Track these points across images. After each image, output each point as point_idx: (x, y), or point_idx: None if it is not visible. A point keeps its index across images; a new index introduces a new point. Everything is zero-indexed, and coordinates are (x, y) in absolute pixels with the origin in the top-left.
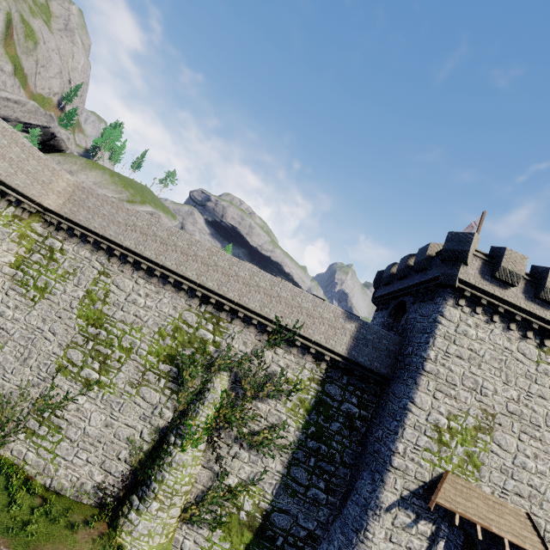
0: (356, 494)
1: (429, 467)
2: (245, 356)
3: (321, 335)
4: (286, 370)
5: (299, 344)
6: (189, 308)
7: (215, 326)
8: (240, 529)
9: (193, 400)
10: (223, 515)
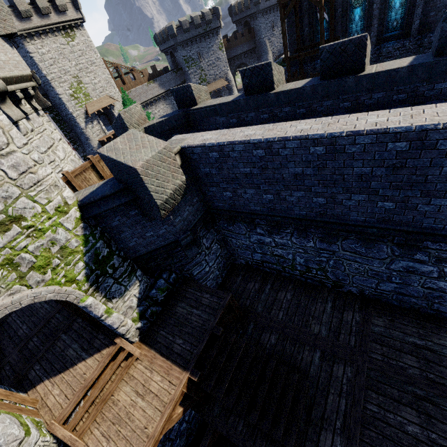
0: (79, 134)
1: (81, 108)
2: None
3: None
4: None
5: None
6: None
7: None
8: None
9: None
10: None
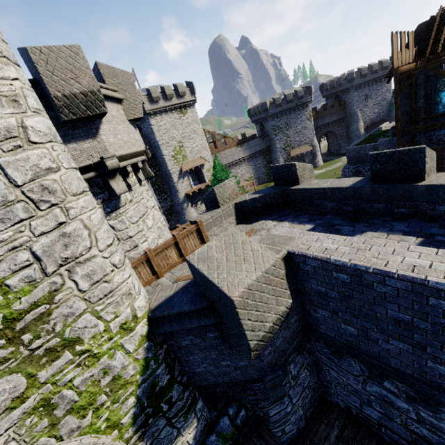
0: (171, 187)
1: (178, 166)
2: None
3: None
4: None
5: None
6: None
7: None
8: None
9: None
10: None
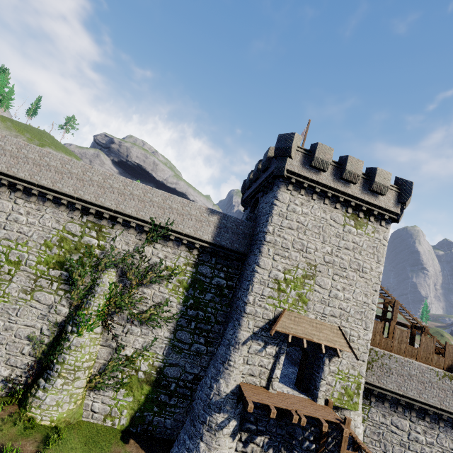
0: (223, 339)
1: (272, 308)
2: (128, 253)
3: (191, 228)
4: (165, 260)
5: (173, 238)
6: (71, 220)
7: (98, 232)
8: (139, 385)
9: (86, 295)
10: (124, 378)
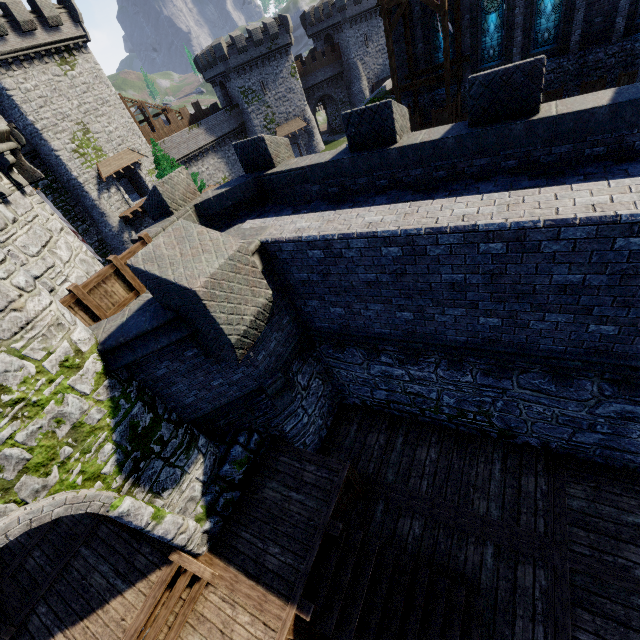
0: (89, 209)
1: (91, 169)
2: None
3: None
4: None
5: None
6: None
7: None
8: None
9: None
10: None
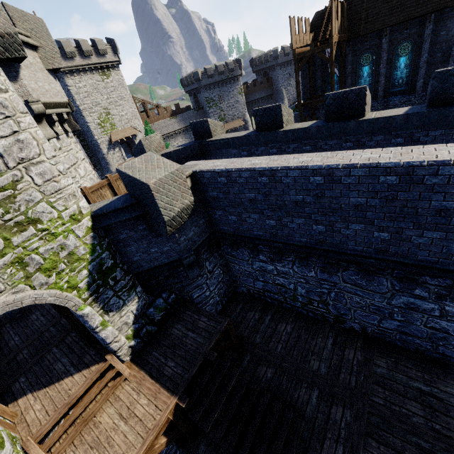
0: (100, 159)
1: (106, 136)
2: None
3: None
4: None
5: None
6: None
7: None
8: None
9: None
10: None
